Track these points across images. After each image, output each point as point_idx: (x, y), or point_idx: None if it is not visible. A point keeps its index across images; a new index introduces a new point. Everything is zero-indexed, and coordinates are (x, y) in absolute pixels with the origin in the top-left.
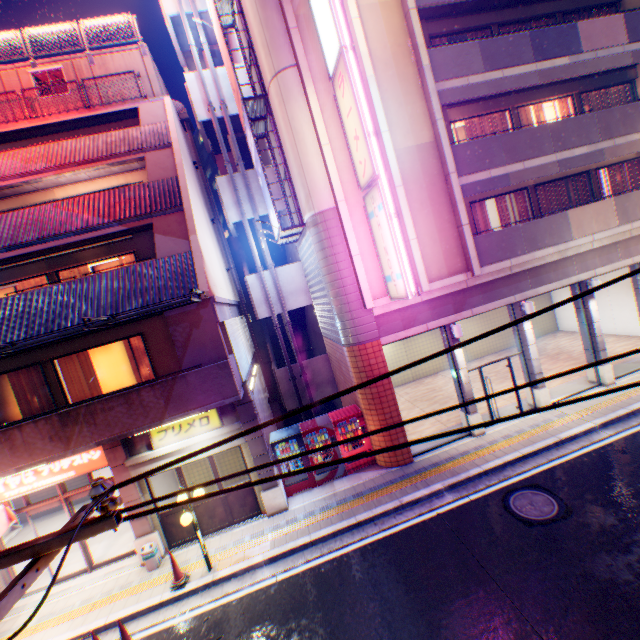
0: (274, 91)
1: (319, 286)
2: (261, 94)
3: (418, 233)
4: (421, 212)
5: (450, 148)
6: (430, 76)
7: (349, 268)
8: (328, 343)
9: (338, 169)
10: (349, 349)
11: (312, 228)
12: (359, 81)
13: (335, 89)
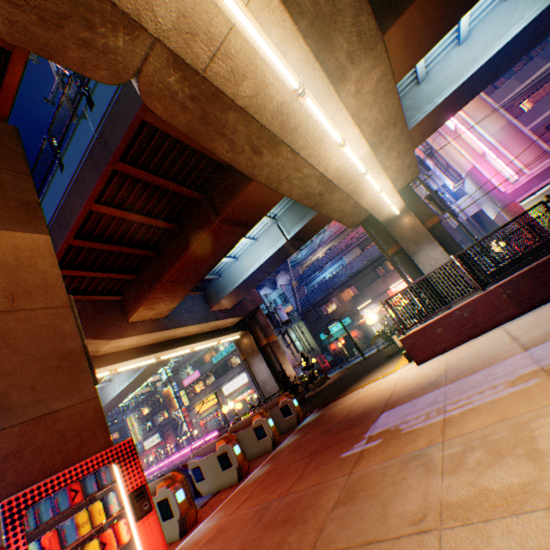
0: (434, 146)
1: (479, 197)
2: (426, 146)
3: (515, 156)
4: (513, 149)
5: (516, 120)
6: (493, 105)
7: (487, 183)
8: (495, 220)
9: (468, 155)
10: (501, 211)
11: (466, 178)
12: (464, 130)
13: (456, 134)
